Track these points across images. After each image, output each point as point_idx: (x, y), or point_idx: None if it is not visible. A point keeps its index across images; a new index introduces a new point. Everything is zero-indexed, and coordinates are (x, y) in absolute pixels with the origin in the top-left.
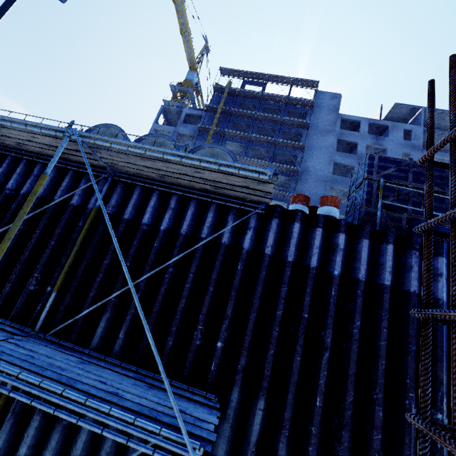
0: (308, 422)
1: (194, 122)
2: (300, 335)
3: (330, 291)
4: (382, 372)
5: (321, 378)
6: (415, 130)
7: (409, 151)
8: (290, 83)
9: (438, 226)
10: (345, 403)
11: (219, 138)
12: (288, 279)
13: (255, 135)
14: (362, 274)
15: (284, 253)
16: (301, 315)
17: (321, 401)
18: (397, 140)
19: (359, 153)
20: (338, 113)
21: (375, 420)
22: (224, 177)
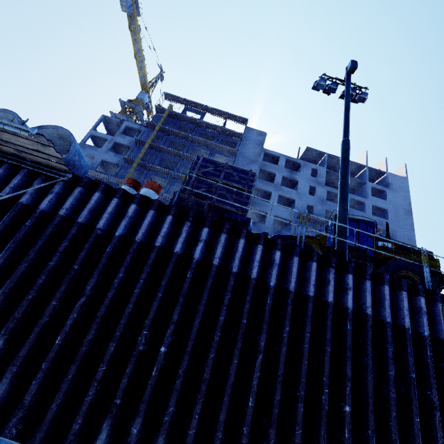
0: (43, 359)
1: (135, 136)
2: (64, 283)
3: (106, 248)
4: (127, 314)
5: (69, 320)
6: (320, 170)
7: (315, 186)
8: (225, 117)
9: (235, 214)
10: (84, 341)
11: (154, 152)
12: (71, 236)
13: (188, 154)
14: (139, 236)
15: (78, 216)
16: (72, 267)
17: (61, 339)
18: (307, 175)
19: (276, 182)
20: (262, 147)
21: (105, 354)
22: (14, 138)
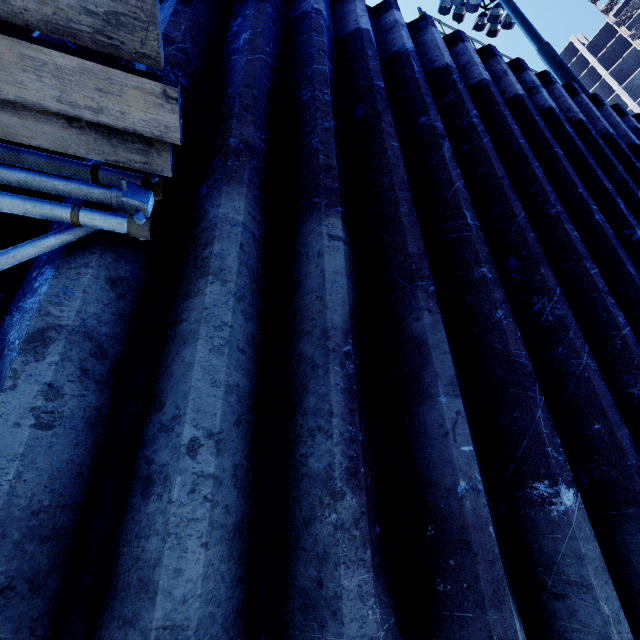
0: (466, 265)
1: None
2: (381, 108)
3: (409, 68)
4: (544, 177)
5: (456, 179)
6: None
7: None
8: None
9: None
10: (518, 220)
11: None
12: (323, 28)
13: None
14: (449, 60)
15: (301, 5)
16: (372, 83)
17: (475, 217)
18: None
19: None
20: None
21: (575, 244)
22: None
